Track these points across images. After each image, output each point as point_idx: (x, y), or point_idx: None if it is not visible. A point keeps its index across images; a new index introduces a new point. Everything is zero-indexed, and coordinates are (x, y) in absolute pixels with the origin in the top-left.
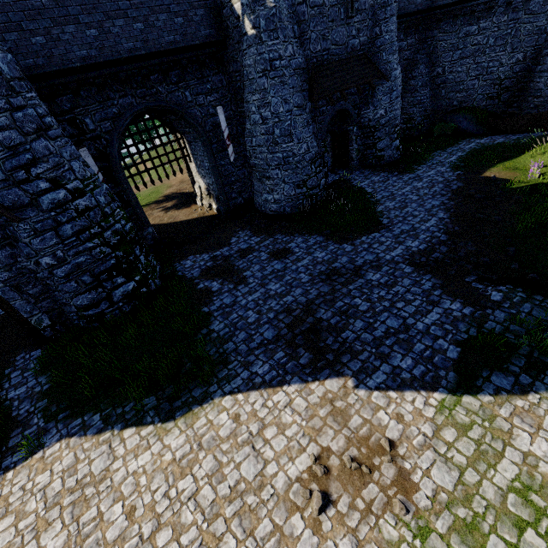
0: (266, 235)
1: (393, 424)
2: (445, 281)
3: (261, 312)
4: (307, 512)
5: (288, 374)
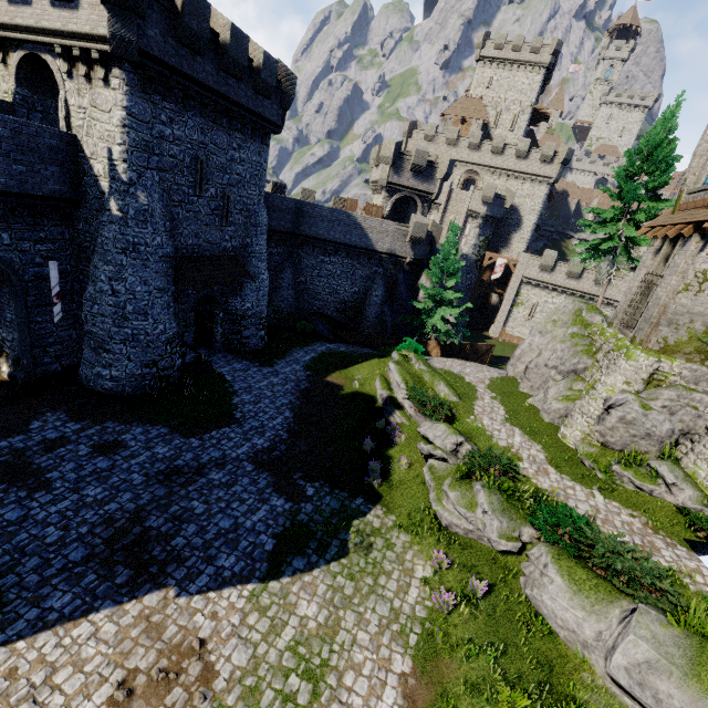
0: (92, 422)
1: (208, 623)
2: (278, 478)
3: (69, 526)
4: None
5: (99, 599)
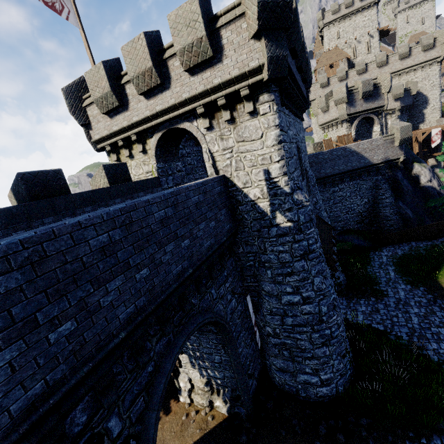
0: None
1: None
2: None
3: None
4: None
5: None
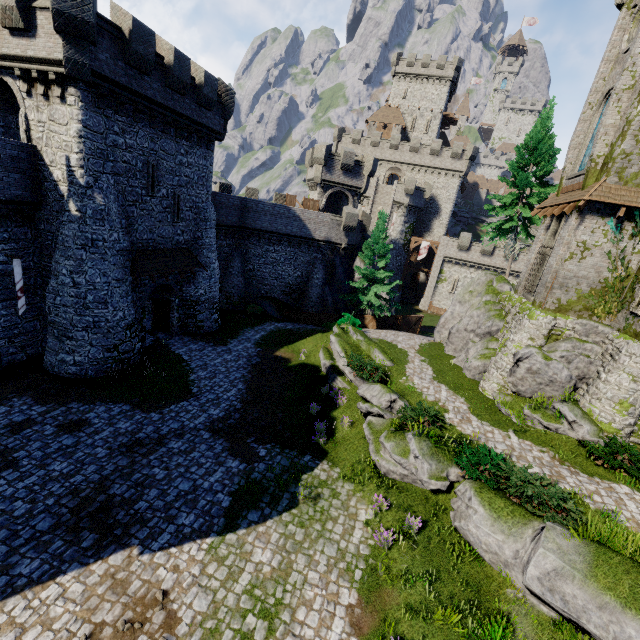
0: (57, 404)
1: (170, 575)
2: (233, 443)
3: (36, 499)
4: None
5: (66, 563)
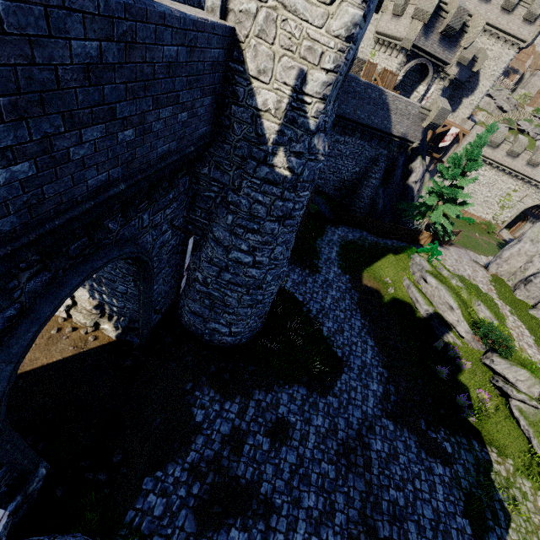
0: (242, 397)
1: None
2: (417, 435)
3: None
4: None
5: None
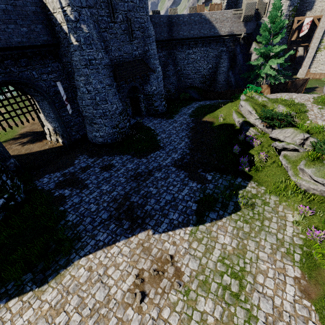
0: (97, 157)
1: (172, 247)
2: (190, 173)
3: (99, 203)
4: (135, 305)
5: (118, 236)
